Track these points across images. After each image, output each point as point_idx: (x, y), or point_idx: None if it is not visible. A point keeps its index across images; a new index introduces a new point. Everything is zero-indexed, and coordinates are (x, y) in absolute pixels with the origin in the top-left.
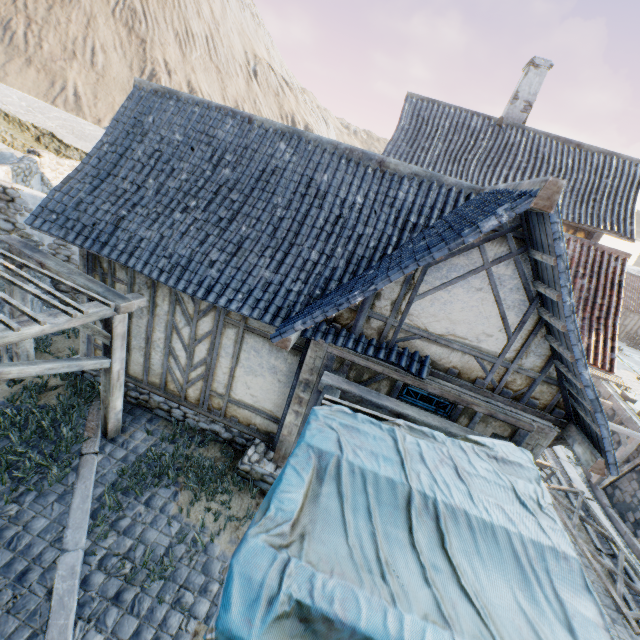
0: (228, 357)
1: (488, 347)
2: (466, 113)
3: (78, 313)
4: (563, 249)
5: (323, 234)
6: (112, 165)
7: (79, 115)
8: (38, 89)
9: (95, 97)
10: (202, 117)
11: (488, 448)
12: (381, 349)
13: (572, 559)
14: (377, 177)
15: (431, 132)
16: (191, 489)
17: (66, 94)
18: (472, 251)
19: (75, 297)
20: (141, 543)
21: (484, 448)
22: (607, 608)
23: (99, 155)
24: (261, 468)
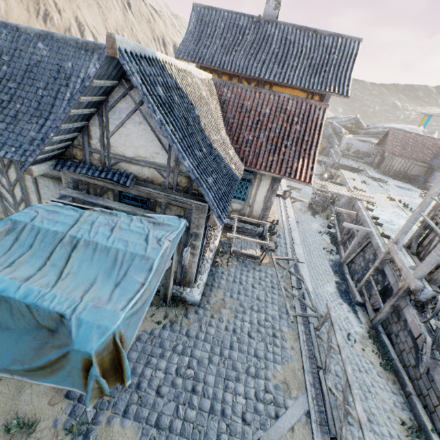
0: (34, 194)
1: (160, 161)
2: (236, 15)
3: None
4: (137, 82)
5: None
6: None
7: None
8: None
9: None
10: None
11: (154, 219)
12: (103, 172)
13: (152, 259)
14: None
15: (211, 32)
16: None
17: None
18: (127, 97)
19: None
20: None
21: (151, 219)
22: (281, 313)
23: None
24: None
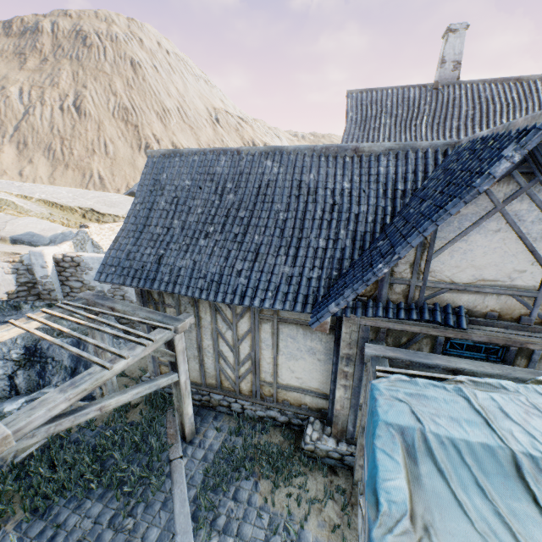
0: (269, 348)
1: (524, 283)
2: (402, 89)
3: (149, 342)
4: None
5: (324, 223)
6: (145, 218)
7: (104, 191)
8: (75, 182)
9: (112, 175)
10: (201, 162)
11: None
12: (412, 310)
13: None
14: (356, 162)
15: (377, 114)
16: (268, 477)
17: (94, 179)
18: (479, 198)
19: (134, 326)
20: (240, 540)
21: None
22: None
23: (134, 214)
24: (324, 445)
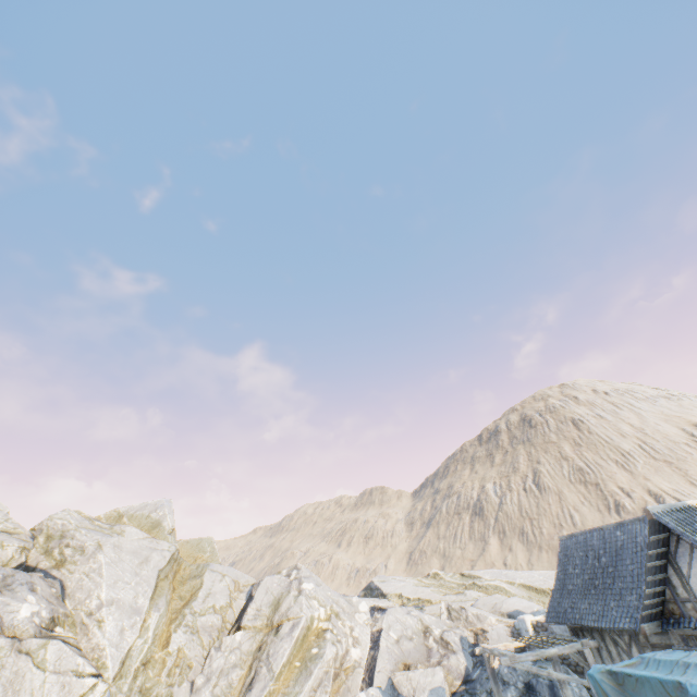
0: None
1: None
2: None
3: (566, 645)
4: (671, 526)
5: None
6: (563, 580)
7: None
8: (551, 565)
9: None
10: (585, 538)
11: None
12: None
13: None
14: None
15: None
16: None
17: None
18: (680, 541)
19: None
20: None
21: None
22: None
23: (557, 578)
24: None
